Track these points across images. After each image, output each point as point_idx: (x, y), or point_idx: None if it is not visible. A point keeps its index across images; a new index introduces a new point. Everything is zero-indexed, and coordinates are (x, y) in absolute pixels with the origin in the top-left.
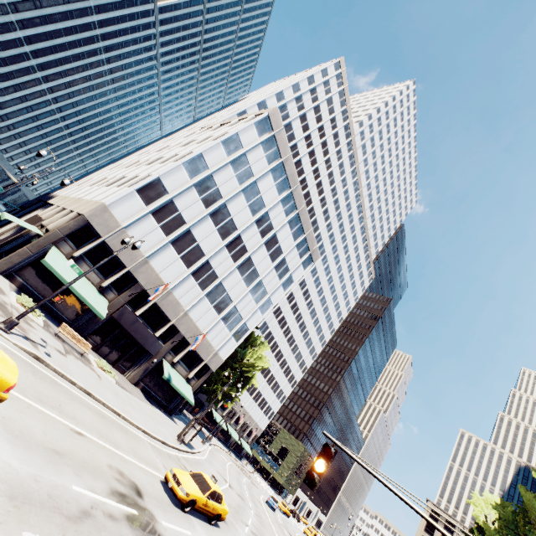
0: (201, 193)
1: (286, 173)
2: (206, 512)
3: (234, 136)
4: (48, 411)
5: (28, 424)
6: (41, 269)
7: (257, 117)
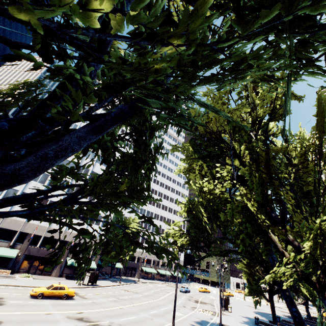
0: (36, 180)
1: None
2: (55, 295)
3: None
4: None
5: None
6: None
7: None
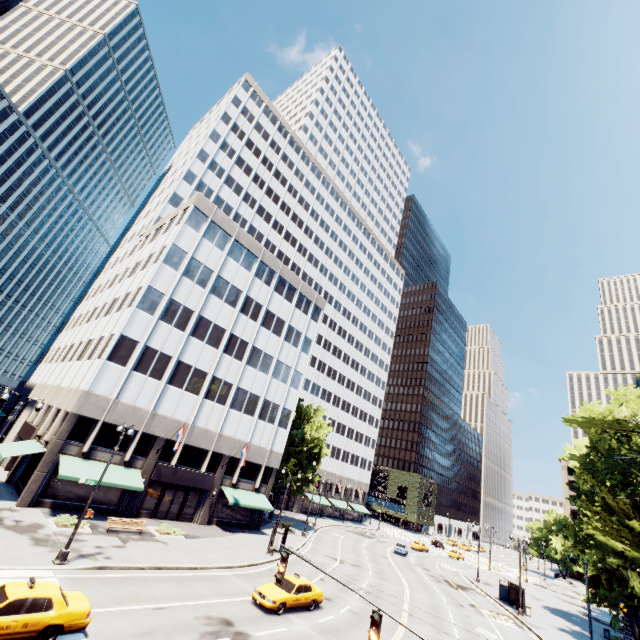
0: (170, 321)
1: (245, 247)
2: (300, 604)
3: (172, 249)
4: (128, 607)
5: (116, 626)
6: (61, 480)
7: (185, 216)
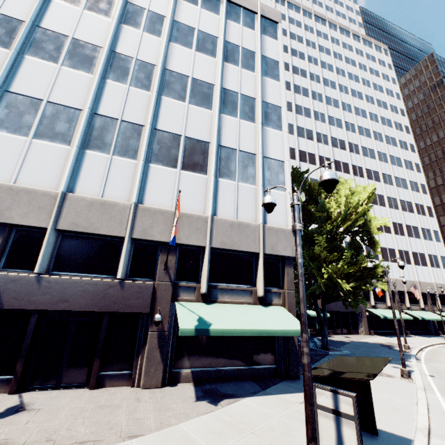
0: None
1: None
2: None
3: None
4: None
5: None
6: None
7: None
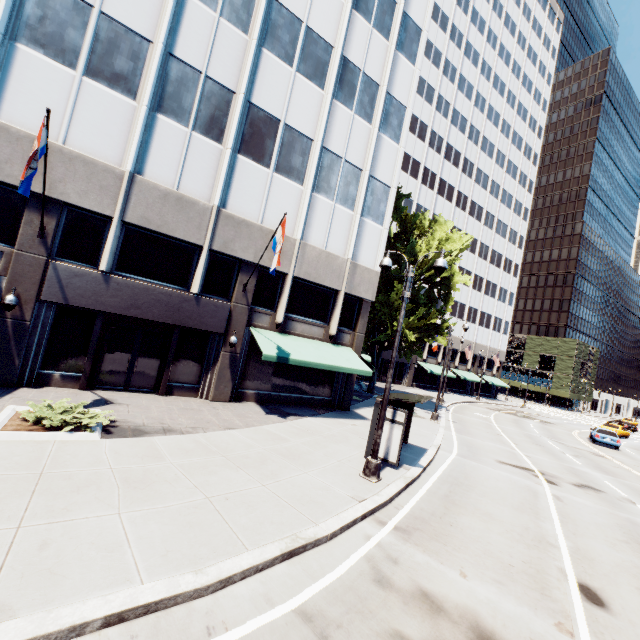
0: None
1: None
2: None
3: None
4: None
5: None
6: None
7: None
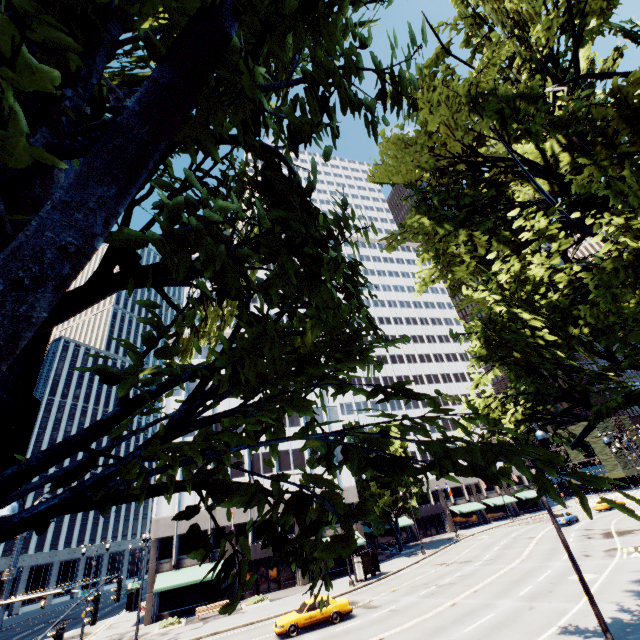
0: (193, 434)
1: None
2: (317, 621)
3: None
4: None
5: None
6: (169, 593)
7: None
